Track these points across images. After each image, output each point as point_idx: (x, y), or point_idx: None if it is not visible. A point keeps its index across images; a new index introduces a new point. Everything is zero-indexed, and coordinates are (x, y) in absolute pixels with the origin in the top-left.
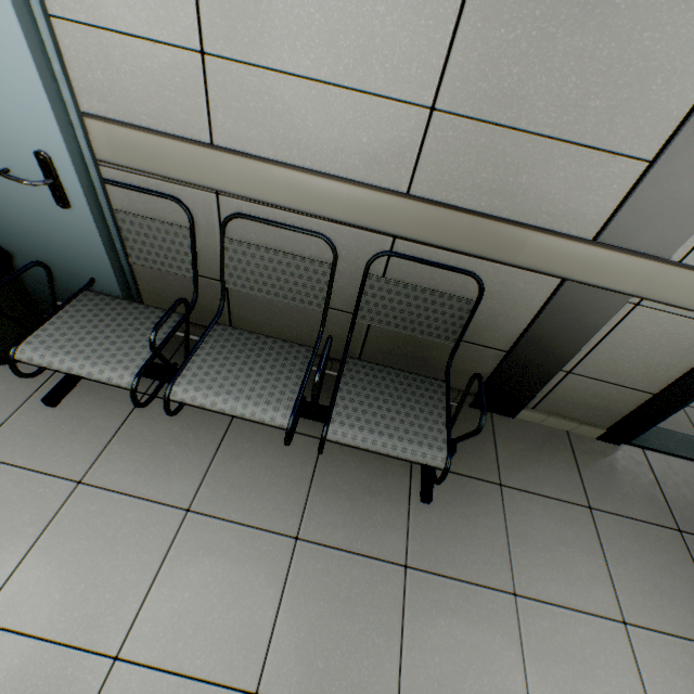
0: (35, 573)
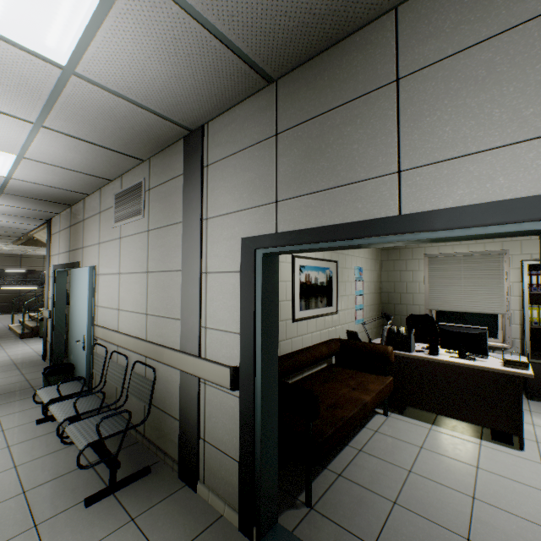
0: None
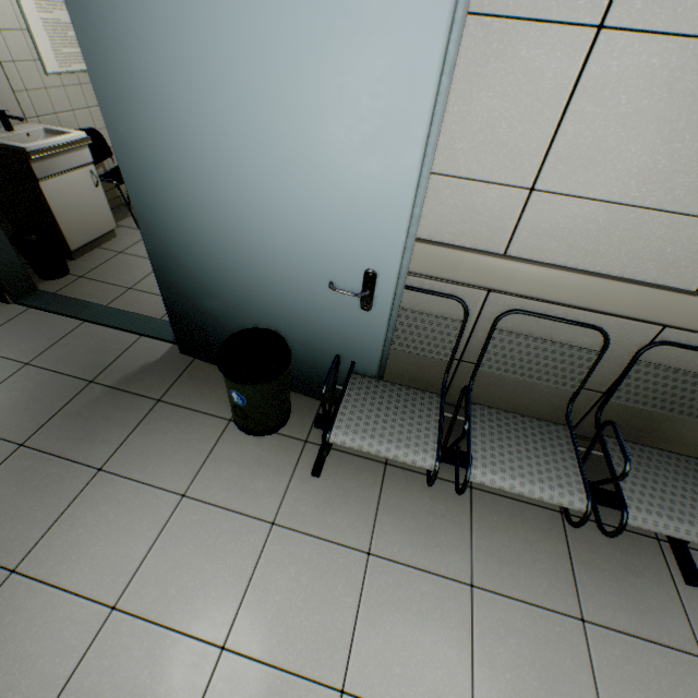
0: (369, 644)
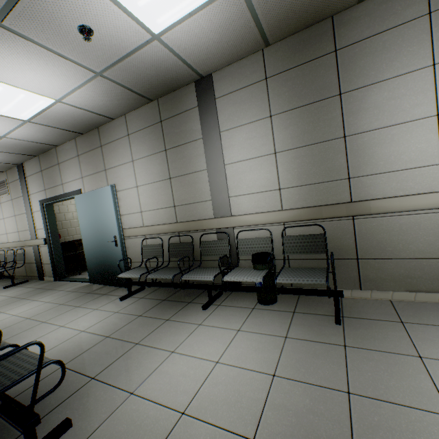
0: None
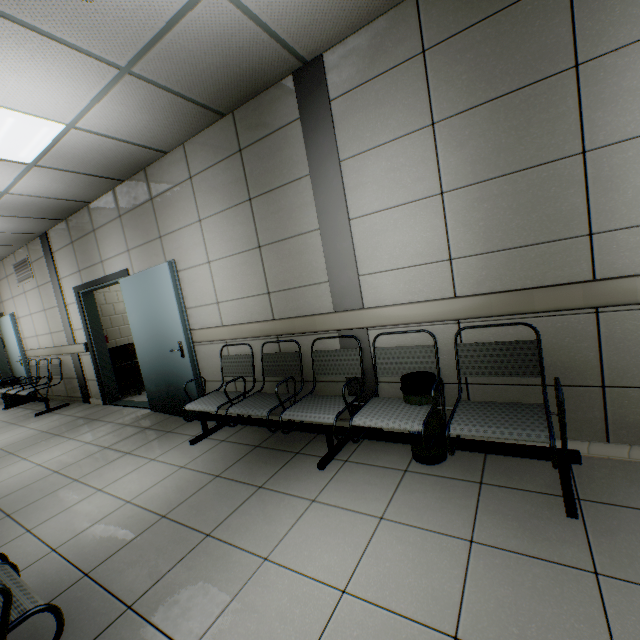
0: None
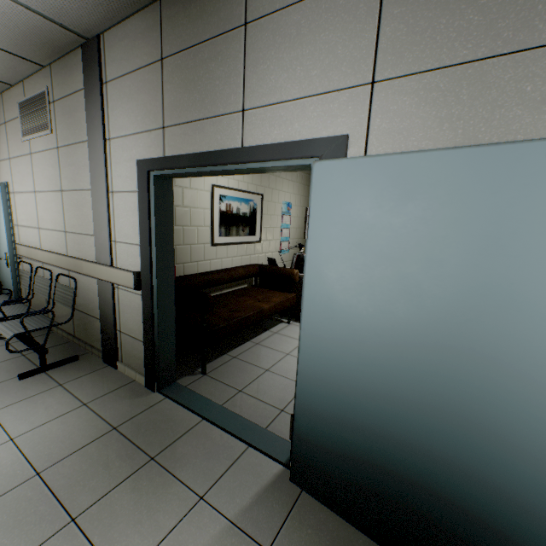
0: None
